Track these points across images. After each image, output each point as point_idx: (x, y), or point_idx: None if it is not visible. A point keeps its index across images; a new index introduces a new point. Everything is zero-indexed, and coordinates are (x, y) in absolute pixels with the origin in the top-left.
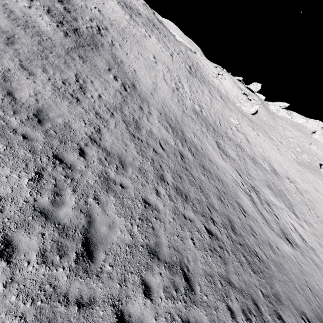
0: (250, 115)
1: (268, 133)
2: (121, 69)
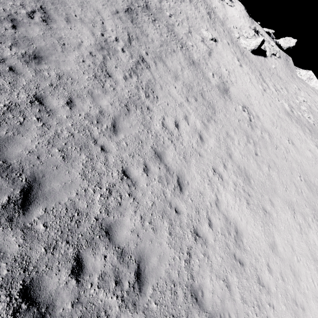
0: (249, 52)
1: (264, 76)
2: None
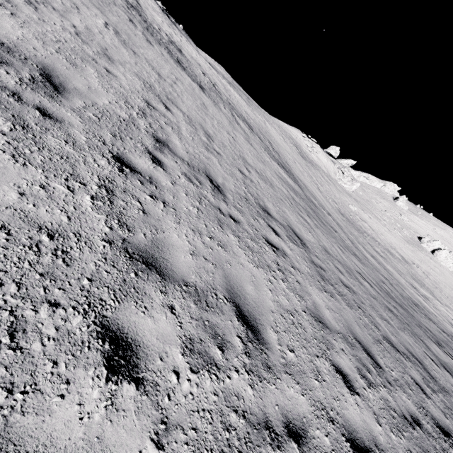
0: (351, 192)
1: (373, 212)
2: (312, 195)
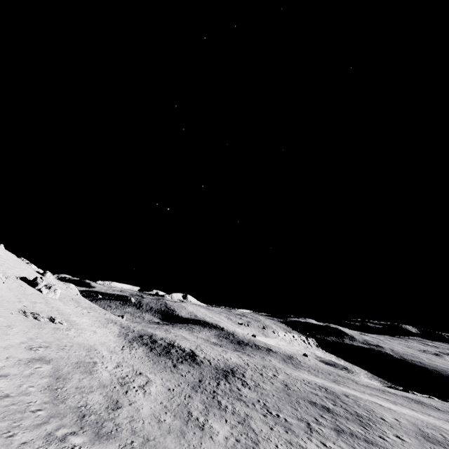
0: None
1: None
2: None
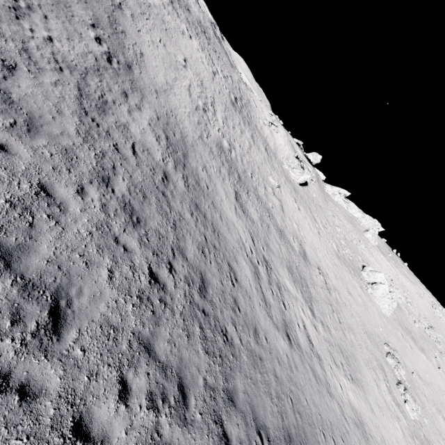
0: (297, 184)
1: (313, 213)
2: (118, 39)
